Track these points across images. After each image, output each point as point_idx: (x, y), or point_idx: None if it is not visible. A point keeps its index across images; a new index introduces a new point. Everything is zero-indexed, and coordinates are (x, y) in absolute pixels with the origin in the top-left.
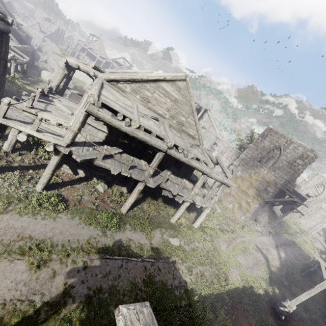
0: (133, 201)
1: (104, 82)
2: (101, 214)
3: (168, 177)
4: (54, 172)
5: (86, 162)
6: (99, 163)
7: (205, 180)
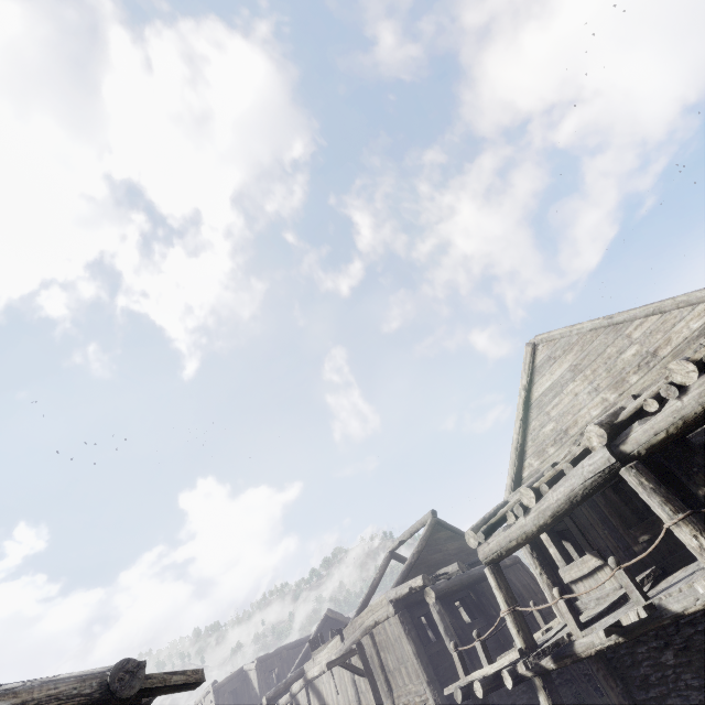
0: None
1: (508, 499)
2: None
3: None
4: None
5: (685, 690)
6: (584, 644)
7: None
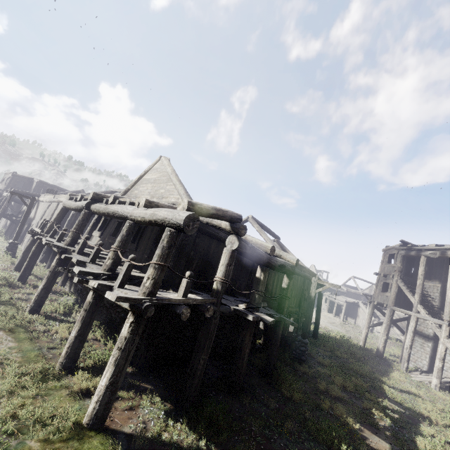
0: (41, 288)
1: None
2: (5, 297)
3: (83, 241)
4: (31, 260)
5: None
6: None
7: (126, 231)
